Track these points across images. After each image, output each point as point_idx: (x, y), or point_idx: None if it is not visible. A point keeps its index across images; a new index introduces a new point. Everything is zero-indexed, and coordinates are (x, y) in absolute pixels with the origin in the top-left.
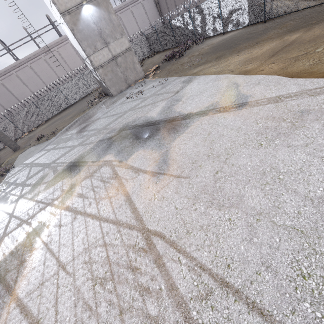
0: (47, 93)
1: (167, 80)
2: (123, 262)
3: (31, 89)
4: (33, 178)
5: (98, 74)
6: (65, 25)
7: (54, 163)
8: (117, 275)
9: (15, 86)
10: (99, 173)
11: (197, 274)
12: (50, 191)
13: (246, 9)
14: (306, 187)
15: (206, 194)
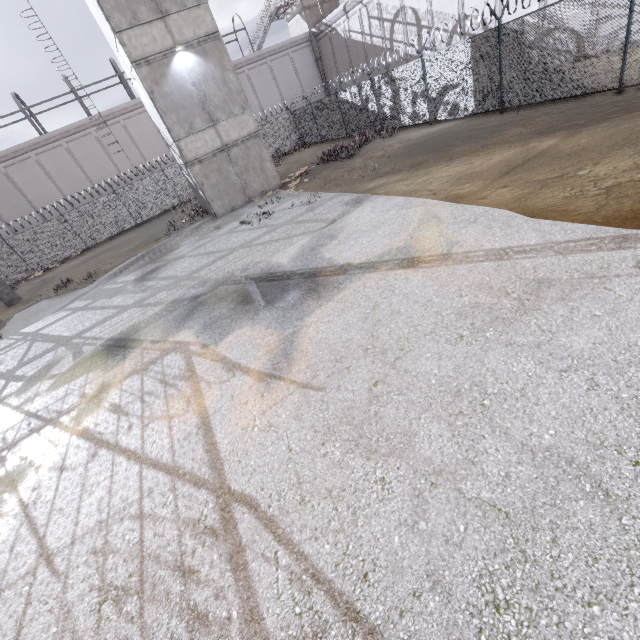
0: (92, 199)
1: (319, 197)
2: (169, 557)
3: (61, 188)
4: (32, 366)
5: (192, 174)
6: (139, 82)
7: (79, 337)
8: (151, 582)
9: (31, 180)
10: (160, 365)
11: (305, 590)
12: (59, 395)
13: (470, 88)
14: (526, 425)
15: (350, 425)
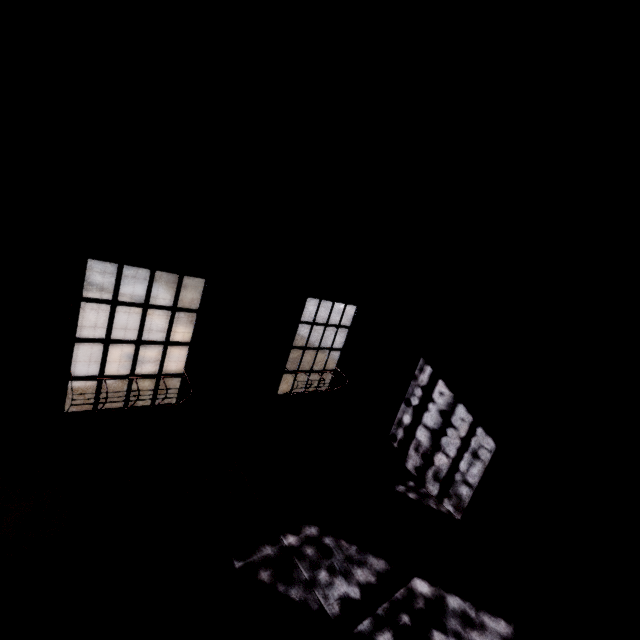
0: None
1: (143, 273)
2: None
3: None
4: None
5: None
6: None
7: None
8: None
9: None
10: None
11: None
12: None
13: None
14: None
15: None
